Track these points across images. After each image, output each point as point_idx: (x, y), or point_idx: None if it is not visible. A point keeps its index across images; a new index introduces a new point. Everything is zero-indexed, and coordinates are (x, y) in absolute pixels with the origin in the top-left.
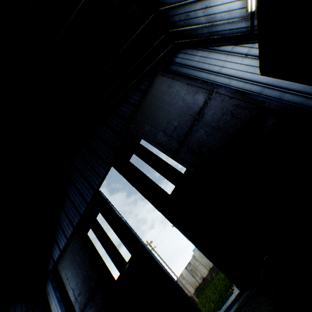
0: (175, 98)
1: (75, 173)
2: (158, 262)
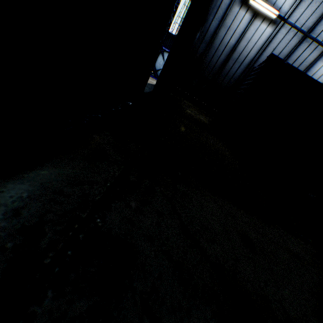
0: None
1: None
2: None
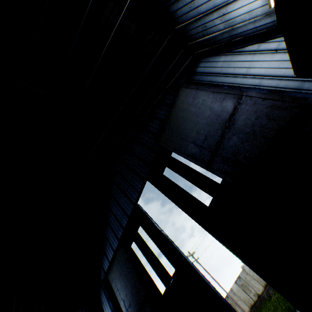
0: (201, 108)
1: (115, 189)
2: (203, 278)
